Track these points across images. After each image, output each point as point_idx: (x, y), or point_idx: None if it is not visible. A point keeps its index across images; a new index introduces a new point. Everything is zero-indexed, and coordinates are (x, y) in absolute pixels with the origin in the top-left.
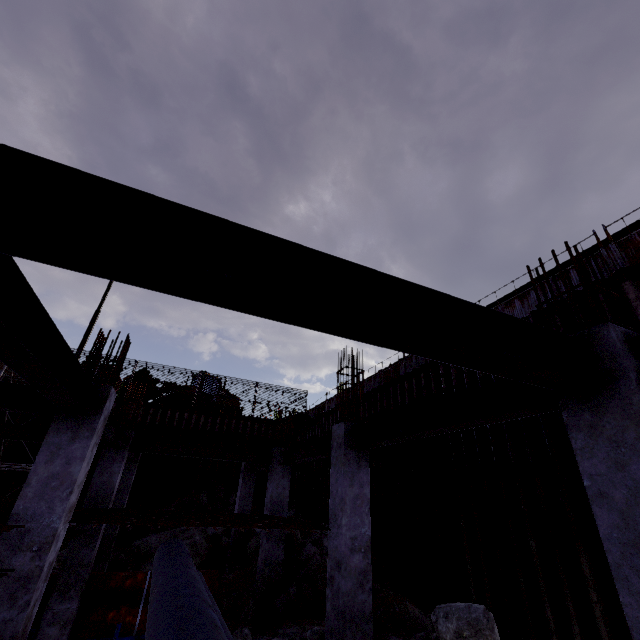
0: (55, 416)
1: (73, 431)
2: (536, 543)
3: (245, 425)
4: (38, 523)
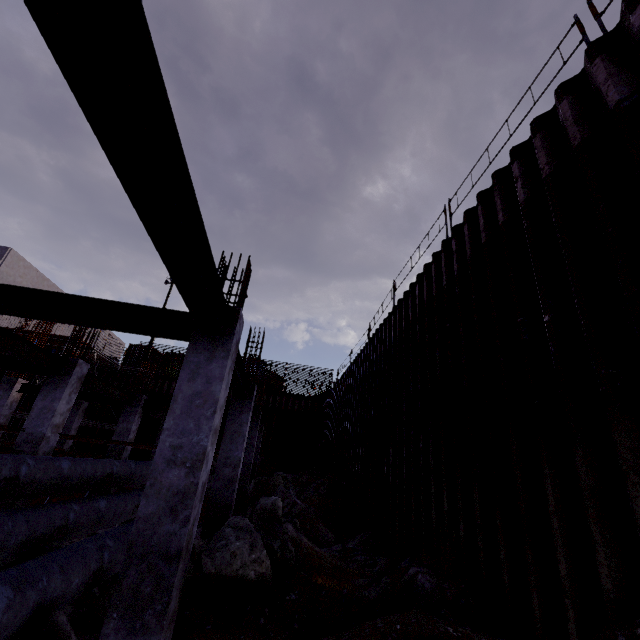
0: (48, 376)
1: (56, 384)
2: (392, 477)
3: (275, 399)
4: (36, 430)
